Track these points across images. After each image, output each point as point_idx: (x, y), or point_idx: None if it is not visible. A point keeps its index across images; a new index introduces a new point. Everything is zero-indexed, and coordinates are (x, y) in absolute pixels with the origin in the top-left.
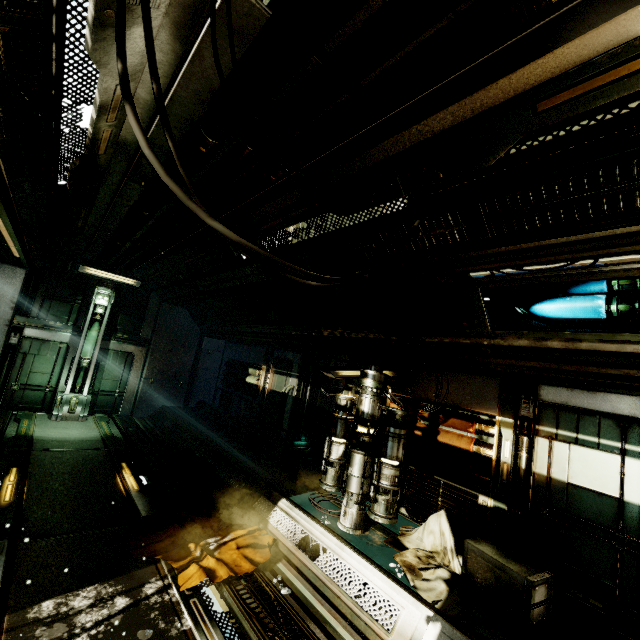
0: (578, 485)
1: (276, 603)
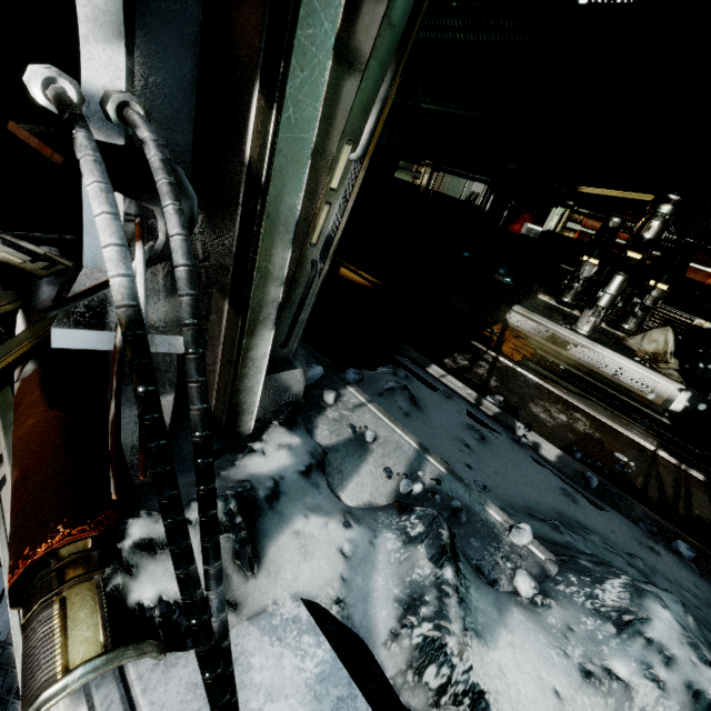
0: None
1: (565, 374)
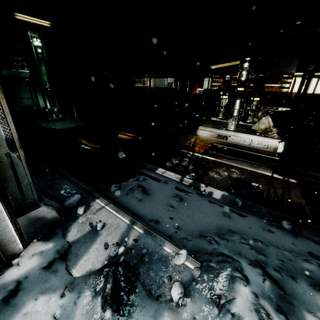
0: None
1: (227, 151)
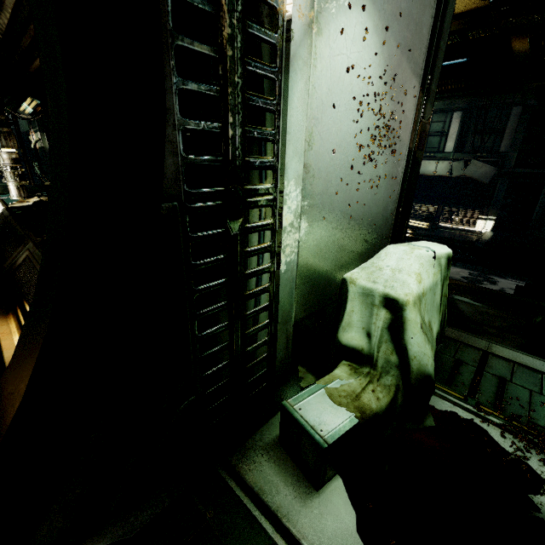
0: None
1: None
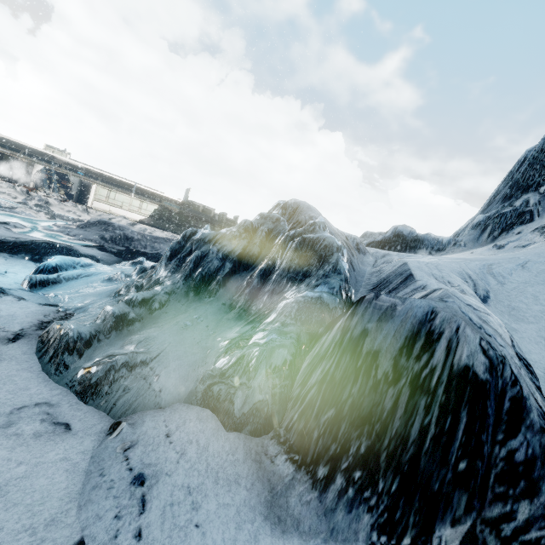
0: None
1: None
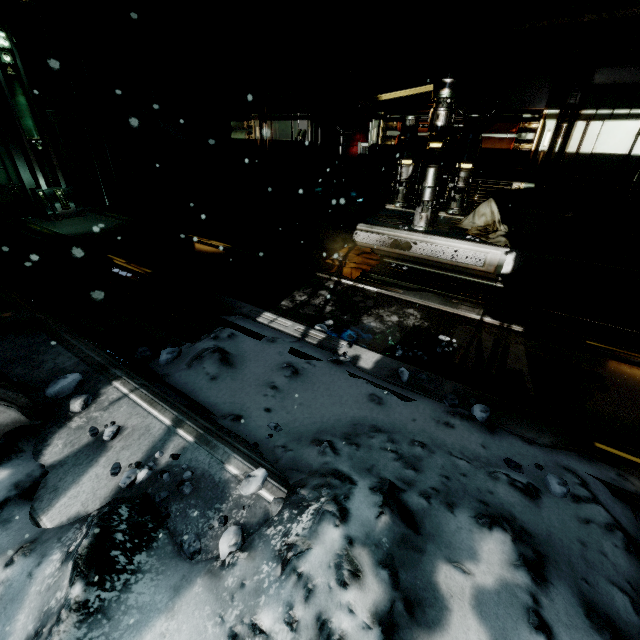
0: (599, 153)
1: (407, 273)
